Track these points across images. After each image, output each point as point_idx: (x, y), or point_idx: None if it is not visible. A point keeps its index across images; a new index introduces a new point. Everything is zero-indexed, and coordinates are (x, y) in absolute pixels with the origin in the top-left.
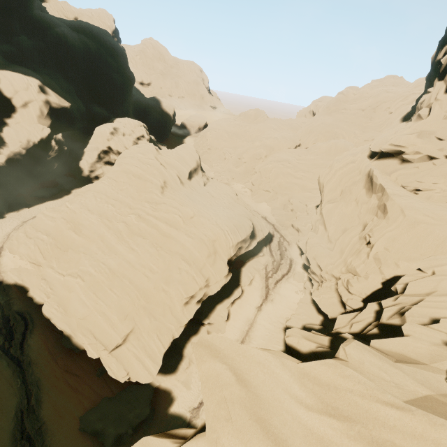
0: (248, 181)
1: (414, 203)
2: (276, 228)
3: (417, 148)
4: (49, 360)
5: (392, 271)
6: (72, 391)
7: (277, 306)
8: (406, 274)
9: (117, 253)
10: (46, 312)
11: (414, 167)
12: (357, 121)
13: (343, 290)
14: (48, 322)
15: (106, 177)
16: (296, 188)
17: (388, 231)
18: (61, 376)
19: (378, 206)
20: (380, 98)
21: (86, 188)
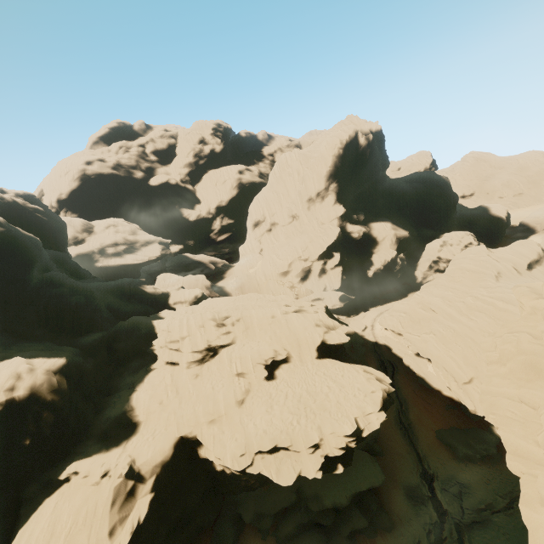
0: None
1: None
2: None
3: None
4: (410, 390)
5: None
6: (428, 412)
7: None
8: None
9: (458, 321)
10: (405, 361)
11: None
12: None
13: None
14: (406, 369)
15: (442, 275)
16: None
17: None
18: (419, 401)
19: None
20: None
21: (427, 284)
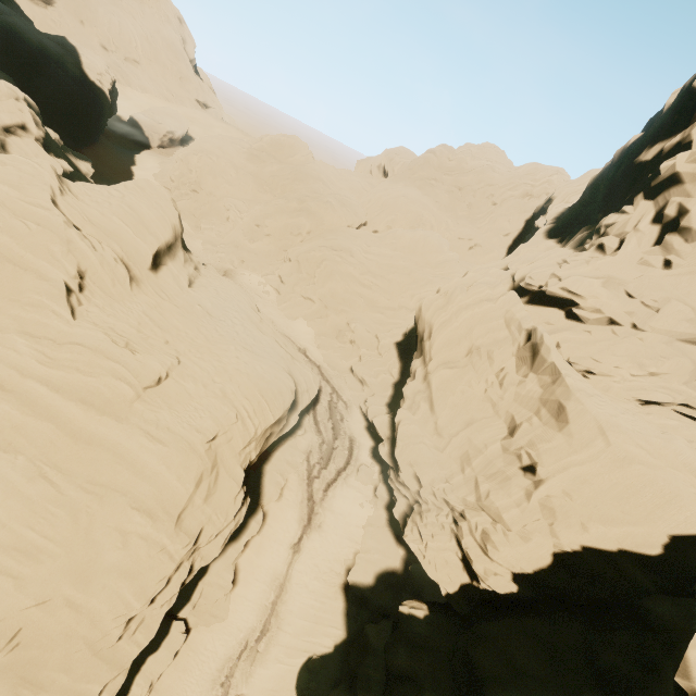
0: (272, 272)
1: (618, 418)
2: (325, 372)
3: (600, 304)
4: None
5: (575, 536)
6: None
7: (329, 537)
8: (599, 548)
9: None
10: None
11: (584, 331)
12: (452, 204)
13: (472, 545)
14: None
15: None
16: (361, 304)
17: (575, 464)
18: None
19: (542, 399)
20: (484, 177)
21: None
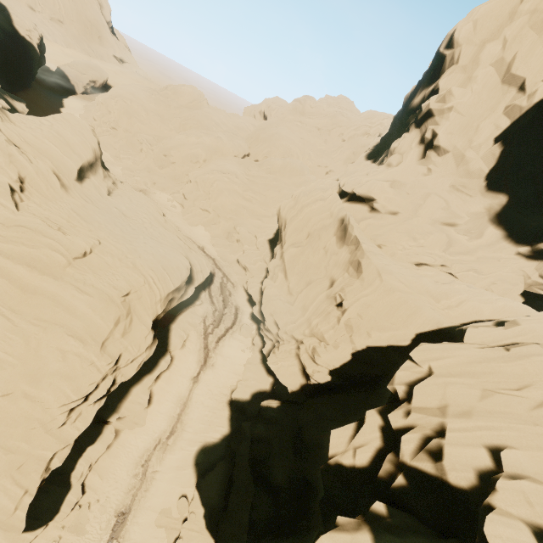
0: (178, 191)
1: (390, 266)
2: (218, 263)
3: (389, 198)
4: None
5: (364, 341)
6: None
7: (220, 372)
8: (377, 346)
9: None
10: None
11: (382, 218)
12: (313, 140)
13: (307, 358)
14: None
15: None
16: (244, 213)
17: (364, 296)
18: None
19: (350, 261)
20: (336, 121)
21: None
